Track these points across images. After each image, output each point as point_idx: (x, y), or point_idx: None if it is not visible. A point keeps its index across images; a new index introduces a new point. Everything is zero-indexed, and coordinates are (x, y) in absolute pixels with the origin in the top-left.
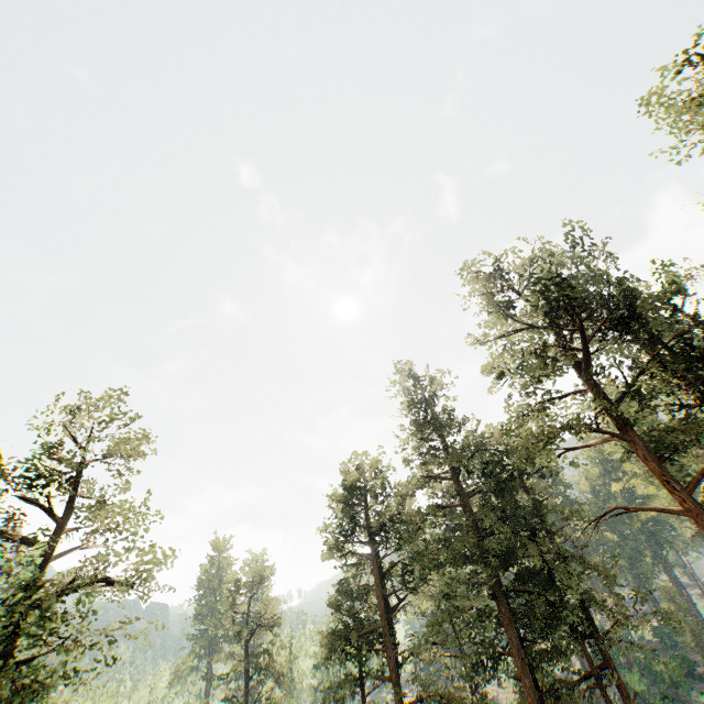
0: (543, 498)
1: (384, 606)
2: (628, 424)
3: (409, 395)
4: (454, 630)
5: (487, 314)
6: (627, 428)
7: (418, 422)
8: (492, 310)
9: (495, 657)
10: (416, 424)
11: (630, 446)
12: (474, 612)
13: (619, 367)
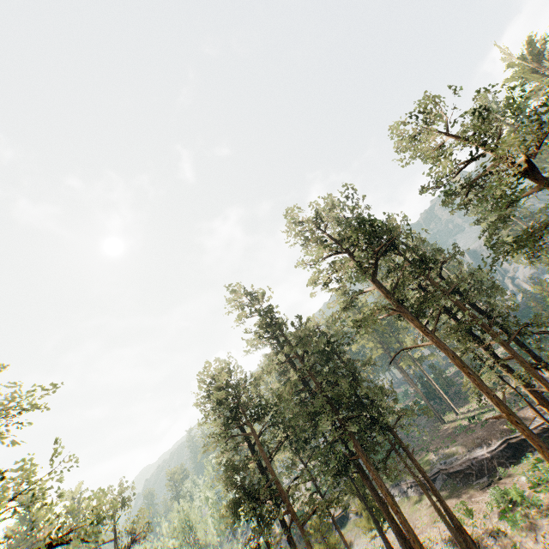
0: (345, 359)
1: (260, 468)
2: (403, 303)
3: (244, 308)
4: (304, 464)
5: (301, 245)
6: (400, 306)
7: (266, 326)
8: (308, 243)
9: (346, 464)
10: (265, 327)
11: (403, 315)
12: (311, 447)
13: (397, 272)
